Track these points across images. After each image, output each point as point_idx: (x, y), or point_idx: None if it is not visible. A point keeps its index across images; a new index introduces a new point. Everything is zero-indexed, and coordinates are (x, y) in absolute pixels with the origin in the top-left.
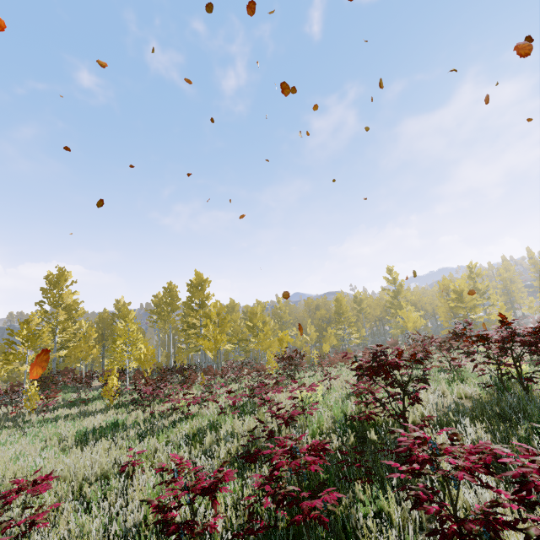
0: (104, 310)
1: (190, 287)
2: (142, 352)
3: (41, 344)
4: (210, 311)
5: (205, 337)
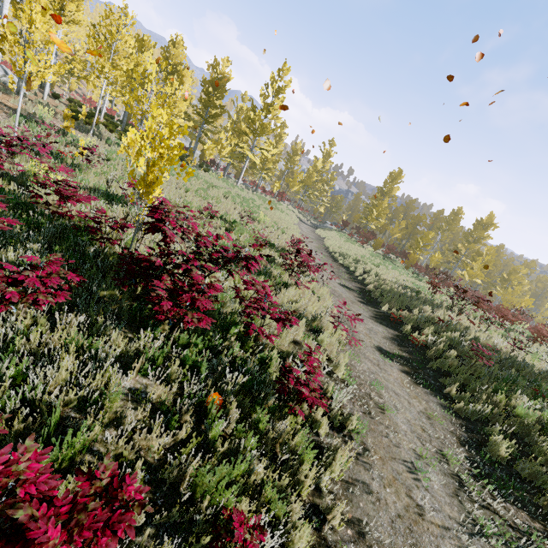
0: (395, 199)
1: (477, 222)
2: (435, 255)
3: (353, 205)
4: (478, 248)
5: (466, 265)
